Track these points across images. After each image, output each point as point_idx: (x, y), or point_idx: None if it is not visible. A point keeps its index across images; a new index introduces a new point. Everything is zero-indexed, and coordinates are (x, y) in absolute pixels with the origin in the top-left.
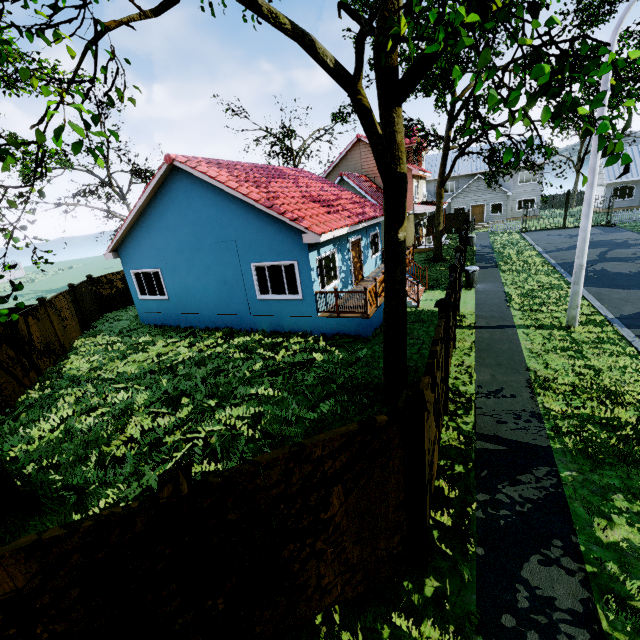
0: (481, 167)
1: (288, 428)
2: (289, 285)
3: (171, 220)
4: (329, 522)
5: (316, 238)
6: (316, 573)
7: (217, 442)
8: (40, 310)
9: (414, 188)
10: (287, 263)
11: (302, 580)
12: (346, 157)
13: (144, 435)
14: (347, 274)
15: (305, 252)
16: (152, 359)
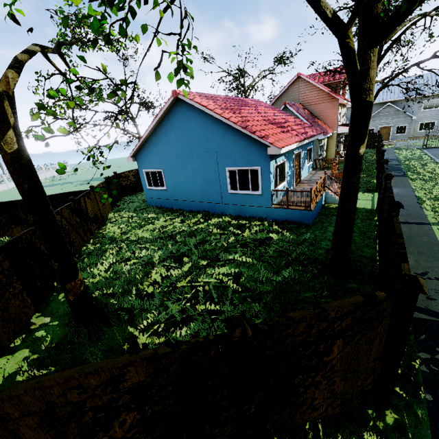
0: (391, 97)
1: (261, 286)
2: (252, 184)
3: (172, 136)
4: (328, 363)
5: (277, 151)
6: (311, 396)
7: (213, 290)
8: (91, 193)
9: (338, 113)
10: (253, 168)
11: (302, 399)
12: (287, 90)
13: (163, 280)
14: (291, 177)
15: (267, 161)
16: (158, 229)
